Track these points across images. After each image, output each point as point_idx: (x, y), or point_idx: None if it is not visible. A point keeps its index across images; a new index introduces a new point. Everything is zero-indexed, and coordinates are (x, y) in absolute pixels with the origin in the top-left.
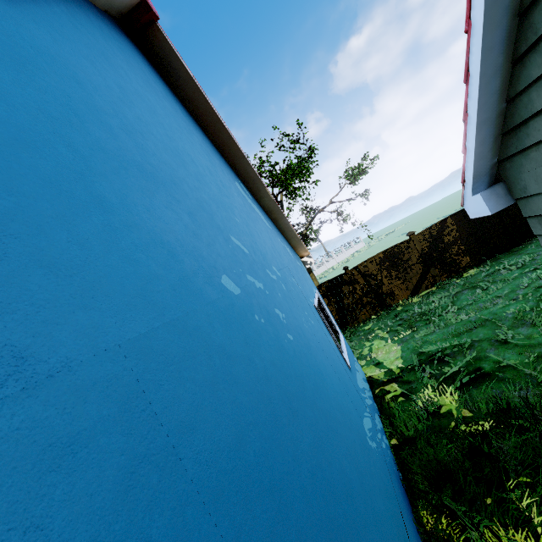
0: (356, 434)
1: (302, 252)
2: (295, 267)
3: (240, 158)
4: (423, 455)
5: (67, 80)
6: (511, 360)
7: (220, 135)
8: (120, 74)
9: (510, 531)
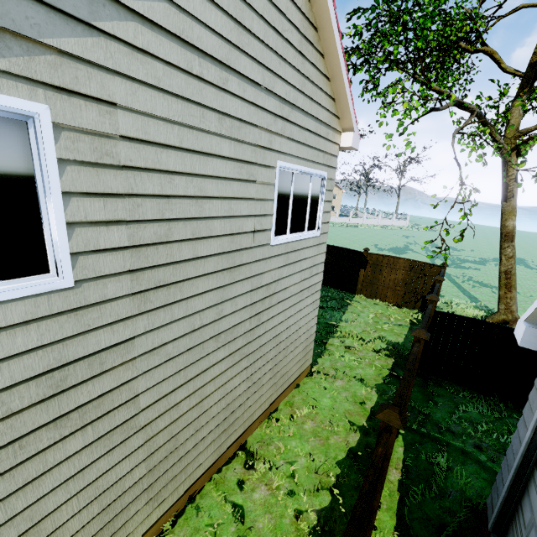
0: None
1: None
2: None
3: None
4: None
5: None
6: None
7: None
8: None
9: None
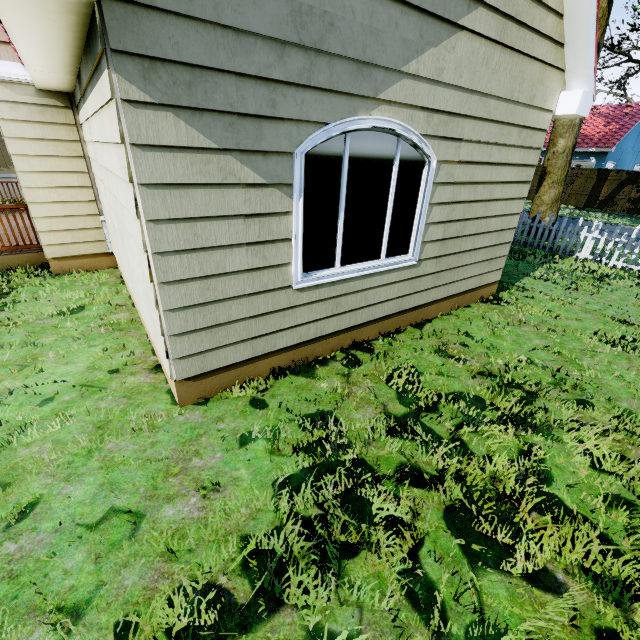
0: None
1: None
2: None
3: None
4: None
5: (633, 131)
6: None
7: None
8: (639, 124)
9: None
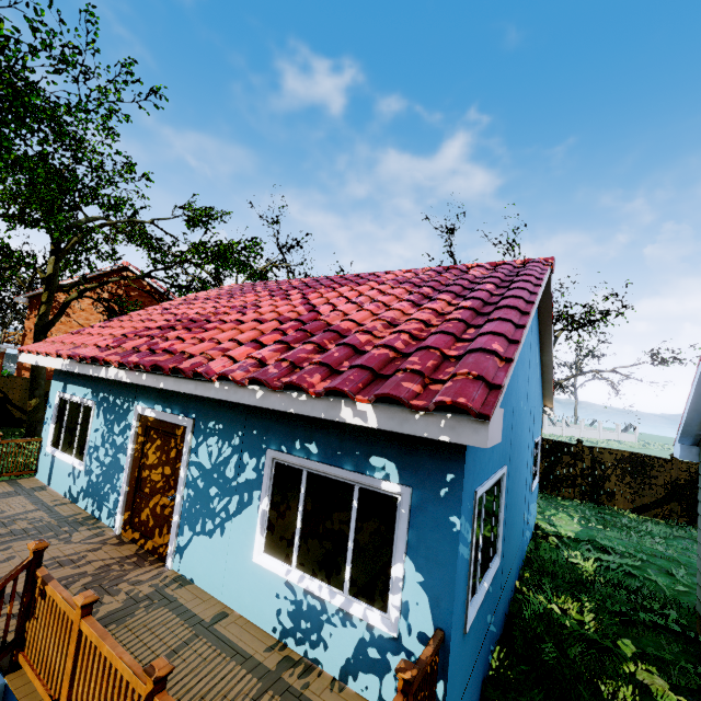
0: (522, 499)
1: (548, 403)
2: (537, 410)
3: (548, 332)
4: (546, 565)
5: None
6: (660, 579)
7: (545, 318)
8: None
9: (568, 597)
